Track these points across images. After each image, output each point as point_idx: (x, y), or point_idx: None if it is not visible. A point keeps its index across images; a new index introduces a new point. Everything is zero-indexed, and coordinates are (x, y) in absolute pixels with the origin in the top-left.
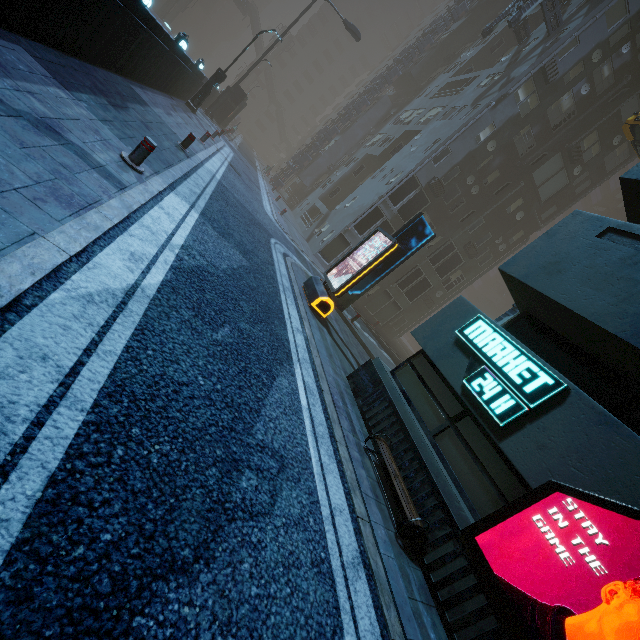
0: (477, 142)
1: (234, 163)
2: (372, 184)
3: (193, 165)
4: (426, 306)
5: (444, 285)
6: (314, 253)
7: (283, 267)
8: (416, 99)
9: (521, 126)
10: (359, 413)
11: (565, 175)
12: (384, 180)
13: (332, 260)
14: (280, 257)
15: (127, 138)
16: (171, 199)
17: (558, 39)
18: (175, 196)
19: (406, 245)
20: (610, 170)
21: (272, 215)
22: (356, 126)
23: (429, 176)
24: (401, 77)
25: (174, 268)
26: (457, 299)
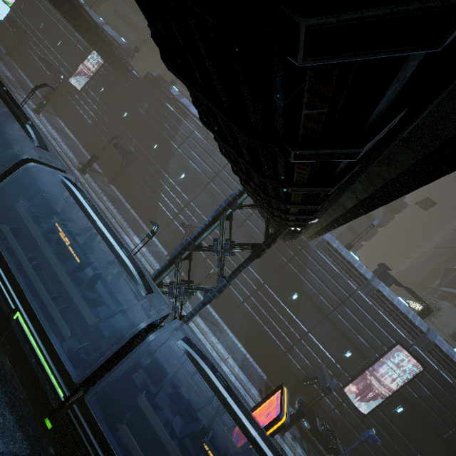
0: None
1: None
2: None
3: None
4: None
5: None
6: None
7: None
8: None
9: None
10: None
11: None
12: None
13: None
14: None
15: None
16: None
17: None
18: None
19: None
20: None
21: None
22: None
23: None
24: None
25: None
26: None
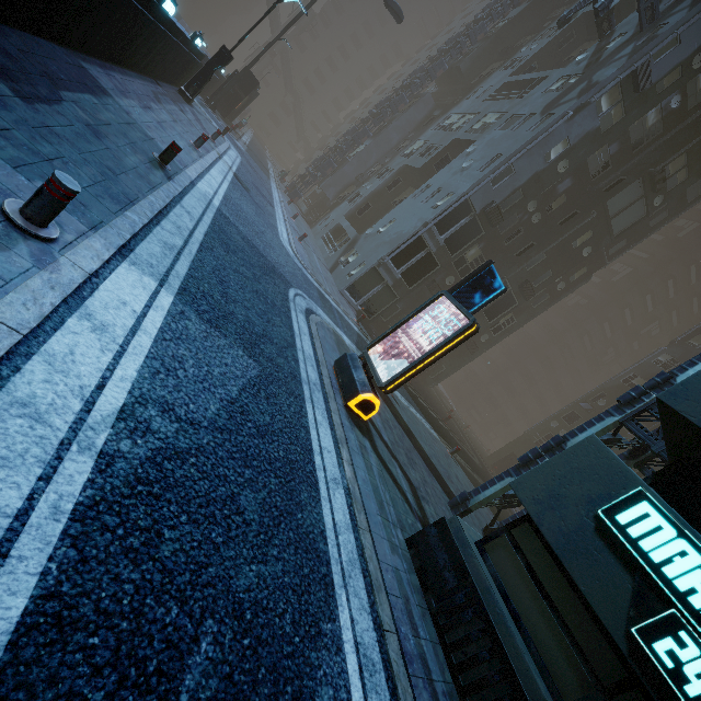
0: (546, 161)
1: (241, 173)
2: (413, 205)
3: (176, 191)
4: (468, 351)
5: (491, 328)
6: (340, 290)
7: (307, 340)
8: (465, 100)
9: (600, 143)
10: (433, 629)
11: (643, 205)
12: (429, 202)
13: (361, 298)
14: (302, 321)
15: (38, 162)
16: (117, 281)
17: (655, 36)
18: (128, 269)
19: (468, 301)
20: (691, 200)
21: (289, 244)
22: (391, 129)
23: (485, 200)
24: (446, 72)
25: (80, 515)
26: (587, 440)
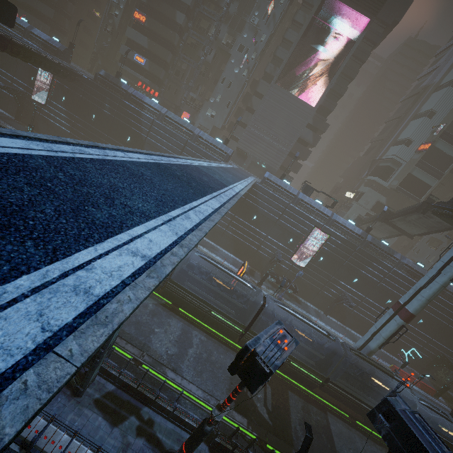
0: None
1: None
2: None
3: None
4: None
5: None
6: None
7: None
8: None
9: None
10: None
11: None
12: None
13: None
14: None
15: None
16: None
17: None
18: None
19: None
20: None
21: None
22: None
23: None
24: None
25: None
26: None
